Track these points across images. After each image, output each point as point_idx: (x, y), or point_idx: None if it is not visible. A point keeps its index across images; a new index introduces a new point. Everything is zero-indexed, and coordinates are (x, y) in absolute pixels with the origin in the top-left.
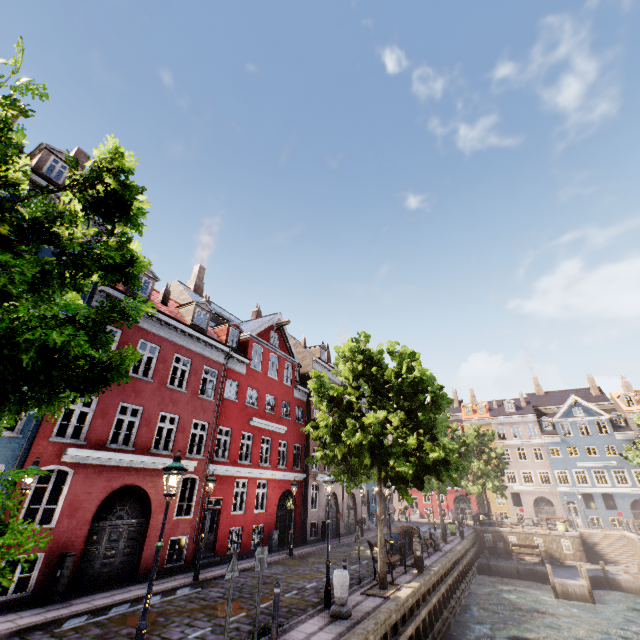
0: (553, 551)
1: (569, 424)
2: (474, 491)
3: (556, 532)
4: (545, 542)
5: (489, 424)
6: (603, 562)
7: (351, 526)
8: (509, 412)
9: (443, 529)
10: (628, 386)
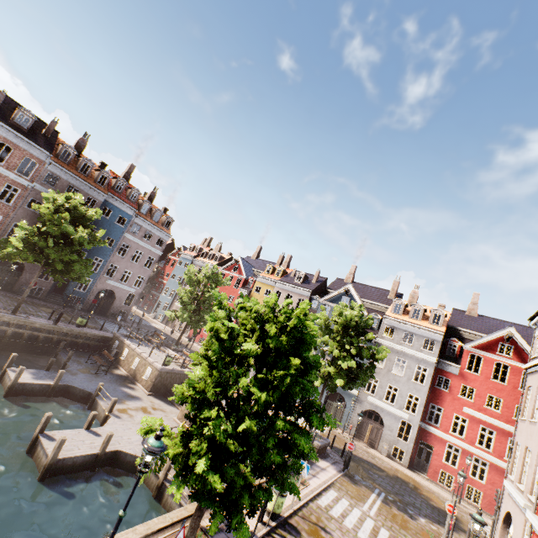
0: (139, 373)
1: (330, 309)
2: (168, 316)
3: (150, 360)
4: (140, 364)
5: (274, 286)
6: (171, 401)
7: (4, 284)
8: (296, 282)
9: (17, 303)
10: (414, 297)
